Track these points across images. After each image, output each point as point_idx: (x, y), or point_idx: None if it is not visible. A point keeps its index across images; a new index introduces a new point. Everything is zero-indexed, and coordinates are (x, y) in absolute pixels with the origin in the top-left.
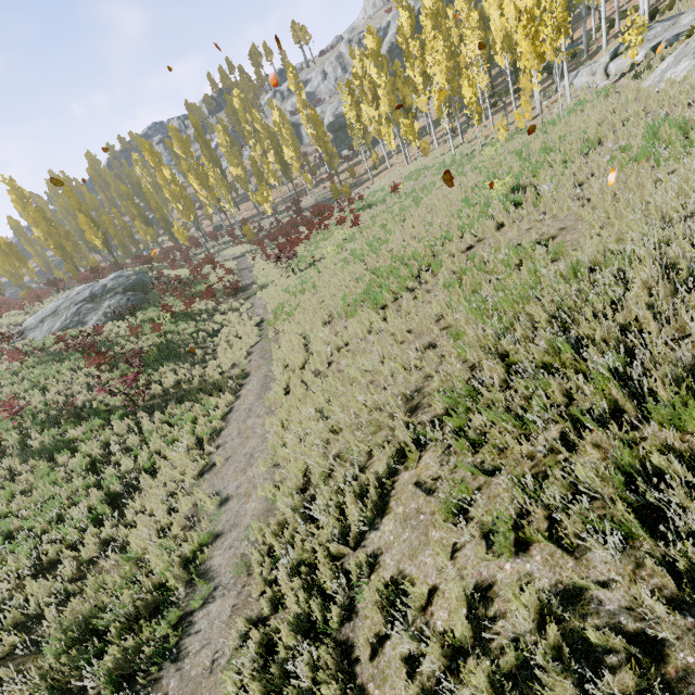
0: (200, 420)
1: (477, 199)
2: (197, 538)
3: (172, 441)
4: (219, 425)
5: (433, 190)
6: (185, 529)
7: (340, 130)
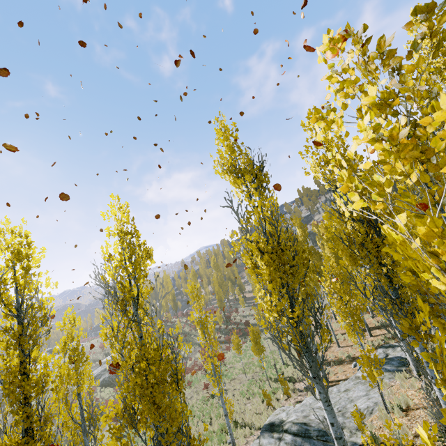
0: None
1: None
2: None
3: None
4: None
5: None
6: None
7: None
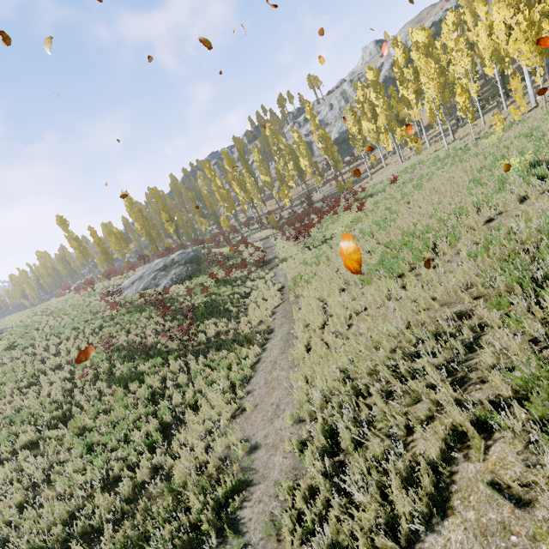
0: (233, 367)
1: (488, 178)
2: (229, 483)
3: (211, 382)
4: (249, 373)
5: (434, 177)
6: (218, 469)
7: (343, 143)
